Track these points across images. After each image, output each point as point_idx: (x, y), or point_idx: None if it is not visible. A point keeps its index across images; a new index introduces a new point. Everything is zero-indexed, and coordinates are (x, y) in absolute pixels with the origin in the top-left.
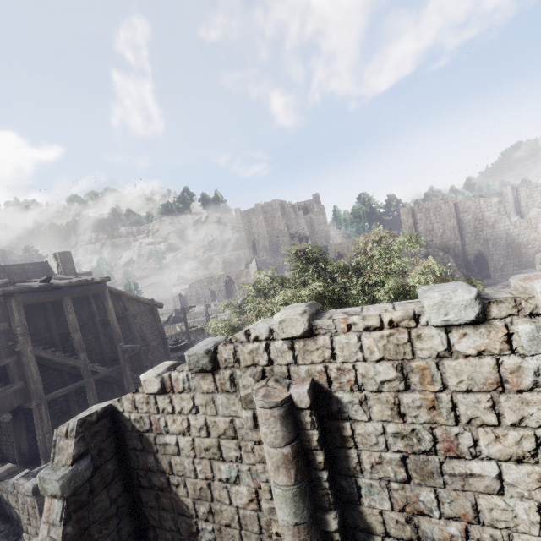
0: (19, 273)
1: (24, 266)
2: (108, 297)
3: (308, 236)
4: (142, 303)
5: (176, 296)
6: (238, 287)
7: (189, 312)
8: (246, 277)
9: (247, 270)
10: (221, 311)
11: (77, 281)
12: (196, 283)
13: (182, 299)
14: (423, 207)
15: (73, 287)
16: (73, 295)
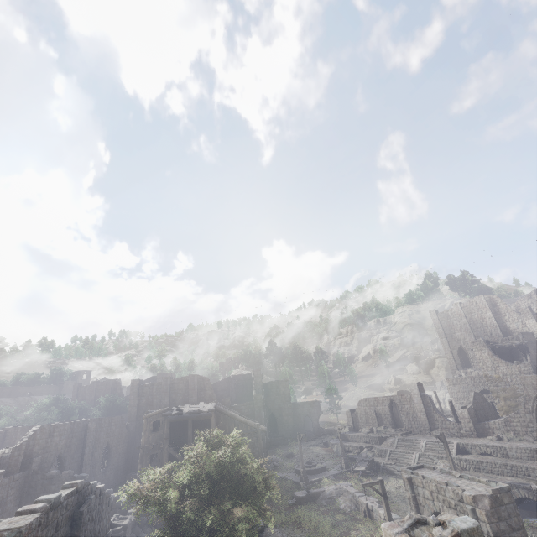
0: (242, 380)
1: (245, 376)
2: (212, 421)
3: (526, 350)
4: (249, 425)
5: (348, 411)
6: (403, 415)
7: (357, 432)
8: (410, 404)
9: (410, 396)
10: (378, 441)
11: (196, 410)
12: (363, 401)
13: (353, 415)
14: None
15: (195, 414)
16: (193, 418)
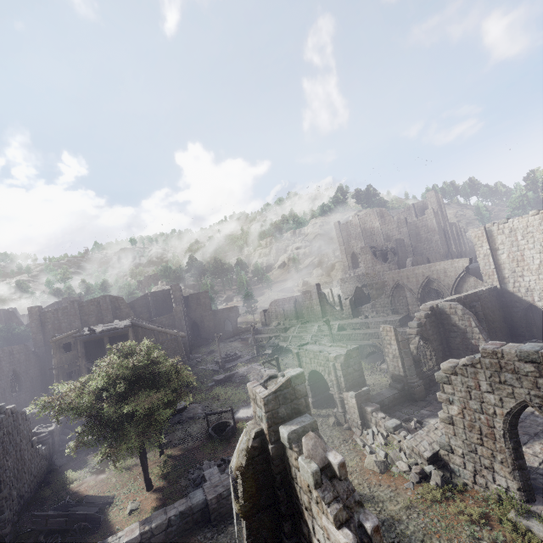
0: (161, 296)
1: (163, 291)
2: (130, 336)
3: (396, 252)
4: (169, 334)
5: (262, 311)
6: (304, 309)
7: (268, 326)
8: (309, 301)
9: (310, 294)
10: (284, 331)
11: (110, 328)
12: (274, 302)
13: (266, 314)
14: (504, 226)
15: (110, 331)
16: (108, 336)
